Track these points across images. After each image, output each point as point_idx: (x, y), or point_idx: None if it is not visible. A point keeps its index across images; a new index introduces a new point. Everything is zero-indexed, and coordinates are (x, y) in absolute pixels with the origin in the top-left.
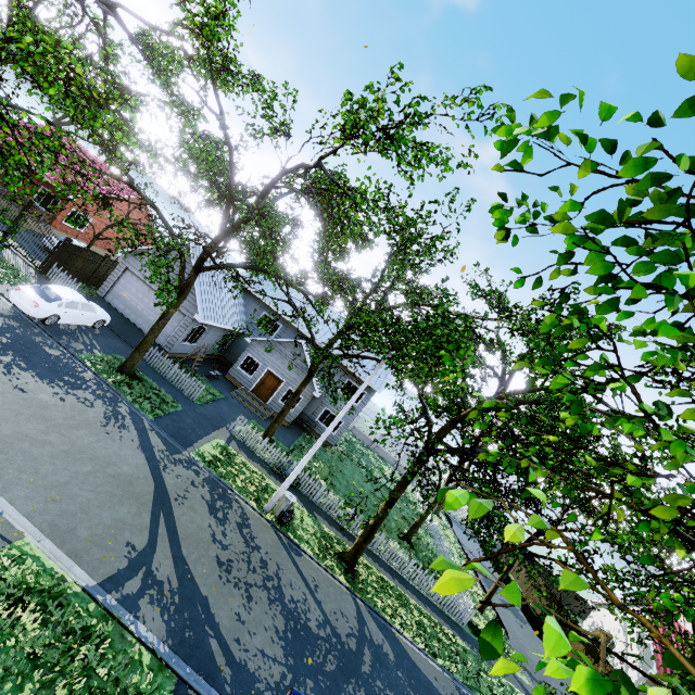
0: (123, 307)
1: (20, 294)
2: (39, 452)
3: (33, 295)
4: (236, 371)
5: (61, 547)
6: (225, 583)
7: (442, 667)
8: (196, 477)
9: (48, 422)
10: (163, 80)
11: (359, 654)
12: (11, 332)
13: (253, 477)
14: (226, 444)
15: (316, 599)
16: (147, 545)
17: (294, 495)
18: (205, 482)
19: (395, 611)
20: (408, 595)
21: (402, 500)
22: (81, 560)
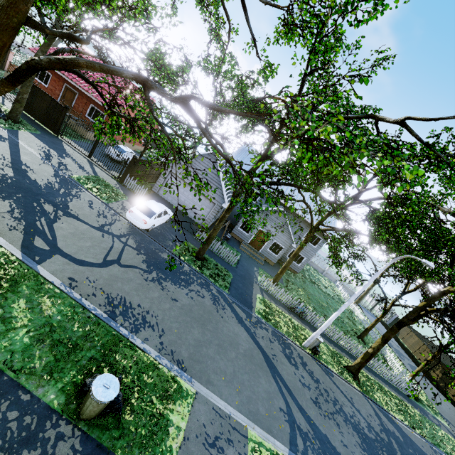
0: (171, 199)
1: (133, 215)
2: (211, 352)
3: (141, 215)
4: (237, 231)
5: (262, 428)
6: (324, 418)
7: (419, 434)
8: (268, 334)
9: (199, 323)
10: (302, 73)
11: (391, 444)
12: (141, 248)
13: (286, 320)
14: (262, 297)
15: (356, 409)
16: (286, 406)
17: (306, 326)
18: (273, 336)
19: (384, 400)
20: (382, 384)
21: (339, 302)
22: (274, 434)
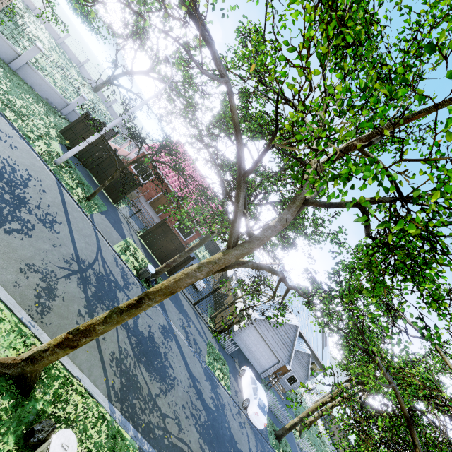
0: (243, 346)
1: (257, 417)
2: None
3: (263, 417)
4: None
5: None
6: None
7: None
8: None
9: None
10: None
11: None
12: None
13: None
14: None
15: None
16: None
17: None
18: None
19: None
20: None
21: None
22: None
